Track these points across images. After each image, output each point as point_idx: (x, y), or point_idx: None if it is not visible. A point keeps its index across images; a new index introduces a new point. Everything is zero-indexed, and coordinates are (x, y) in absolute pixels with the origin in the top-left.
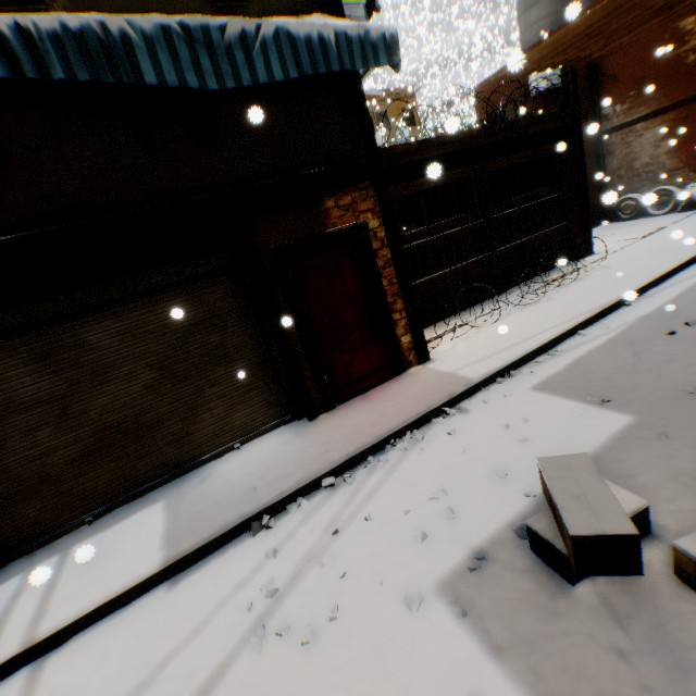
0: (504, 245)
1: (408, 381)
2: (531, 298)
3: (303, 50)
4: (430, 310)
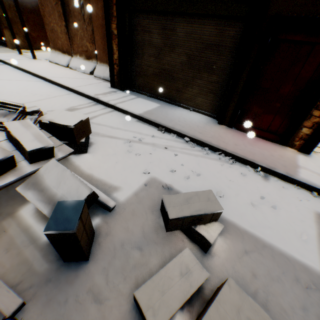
0: None
1: (274, 148)
2: None
3: None
4: None
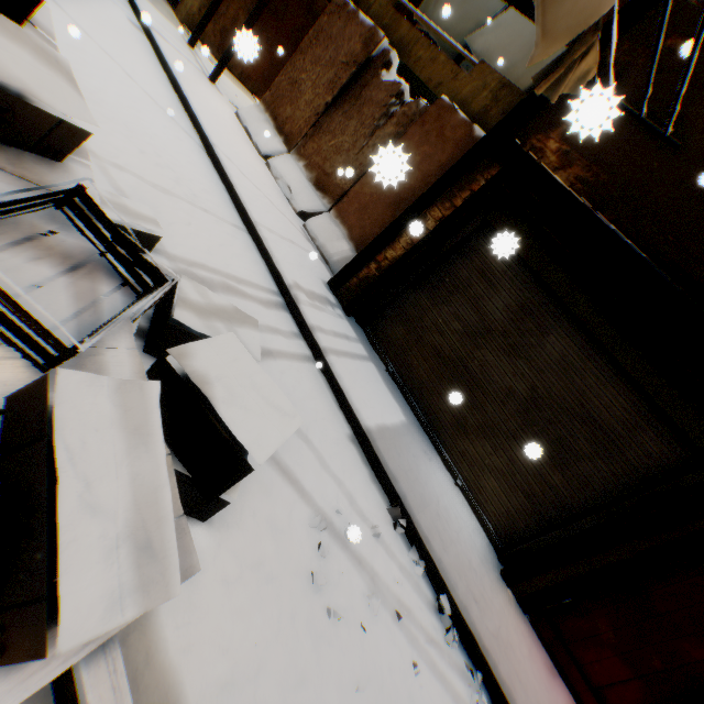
0: None
1: None
2: None
3: None
4: None
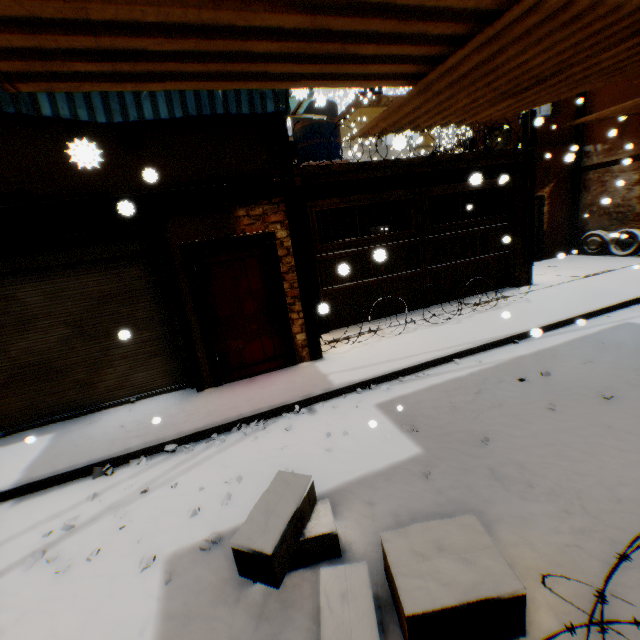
0: (436, 264)
1: (290, 374)
2: (445, 318)
3: (191, 95)
4: (351, 312)
